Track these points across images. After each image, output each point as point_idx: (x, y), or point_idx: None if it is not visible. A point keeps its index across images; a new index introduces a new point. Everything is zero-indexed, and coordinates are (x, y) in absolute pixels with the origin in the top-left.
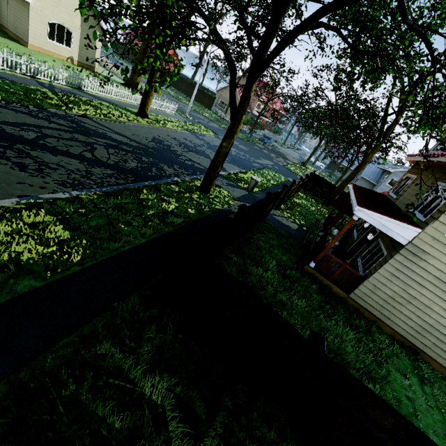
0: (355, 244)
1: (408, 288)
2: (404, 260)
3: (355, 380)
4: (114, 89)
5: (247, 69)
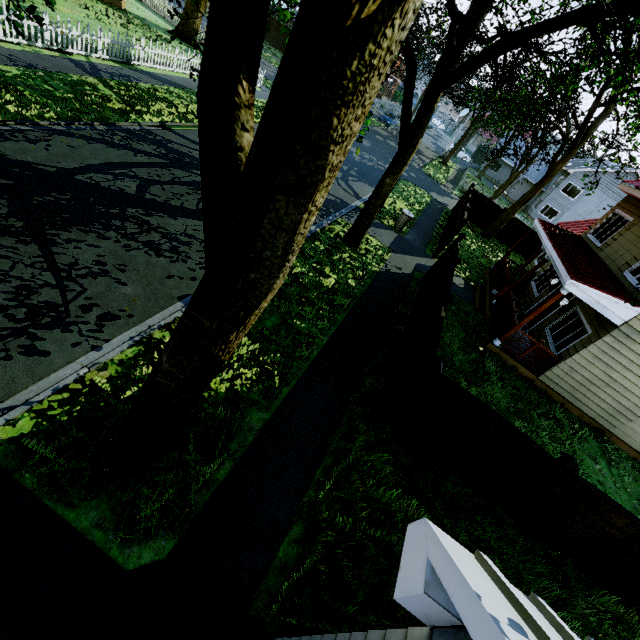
0: (537, 305)
1: (610, 371)
2: (614, 342)
3: (600, 492)
4: (176, 57)
5: None
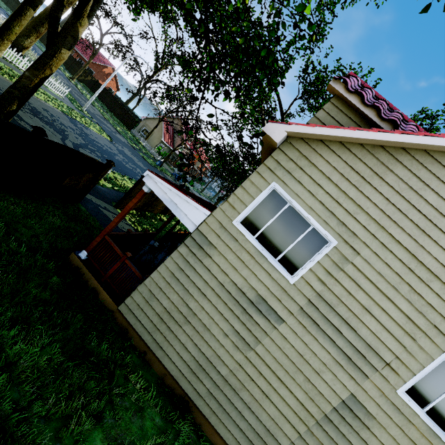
0: None
1: (188, 297)
2: (188, 254)
3: None
4: None
5: (174, 108)
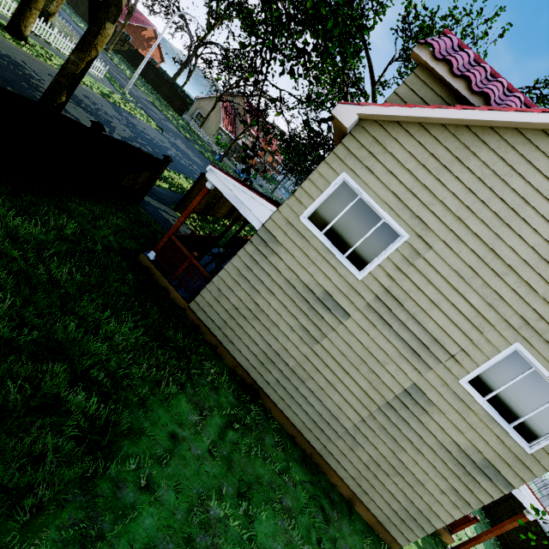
0: None
1: (256, 294)
2: (255, 252)
3: None
4: None
5: (235, 82)
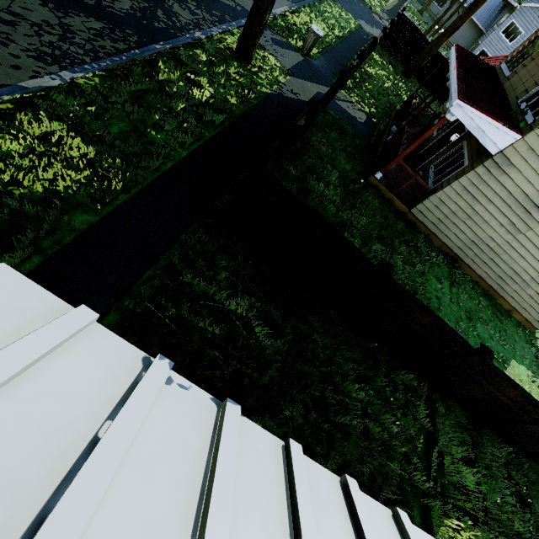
0: (432, 144)
1: (475, 203)
2: (485, 173)
3: (411, 295)
4: None
5: None
